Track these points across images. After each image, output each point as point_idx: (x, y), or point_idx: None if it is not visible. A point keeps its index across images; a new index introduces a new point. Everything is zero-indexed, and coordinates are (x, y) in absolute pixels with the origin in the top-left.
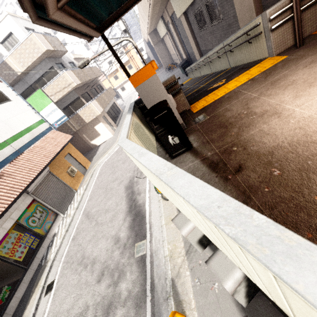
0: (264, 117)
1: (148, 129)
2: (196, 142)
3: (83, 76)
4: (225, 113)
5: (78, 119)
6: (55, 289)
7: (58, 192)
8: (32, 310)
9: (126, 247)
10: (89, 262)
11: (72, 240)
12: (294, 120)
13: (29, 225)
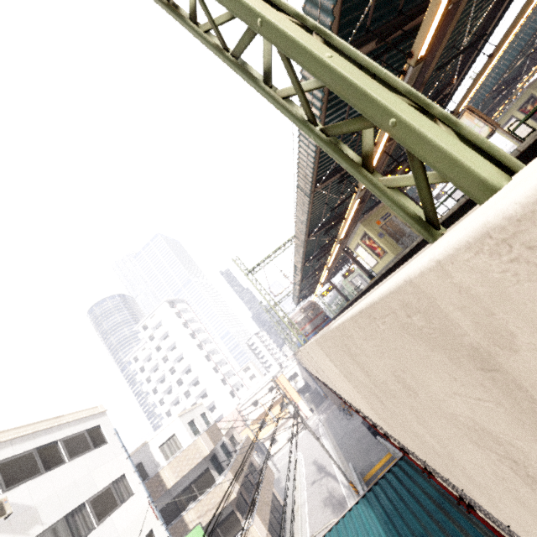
0: None
1: None
2: None
3: (239, 470)
4: None
5: None
6: None
7: None
8: None
9: None
10: None
11: None
12: None
13: None
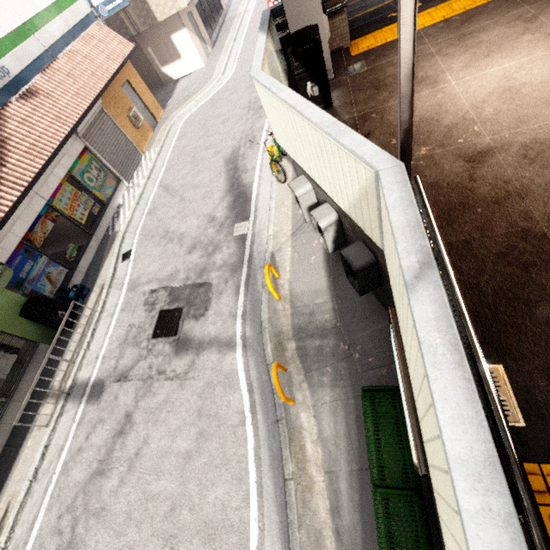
0: (420, 85)
1: (281, 66)
2: (338, 101)
3: None
4: (387, 68)
5: (141, 7)
6: (134, 257)
7: (118, 147)
8: (111, 271)
9: (223, 226)
10: (175, 237)
11: (147, 215)
12: (442, 95)
13: (85, 182)
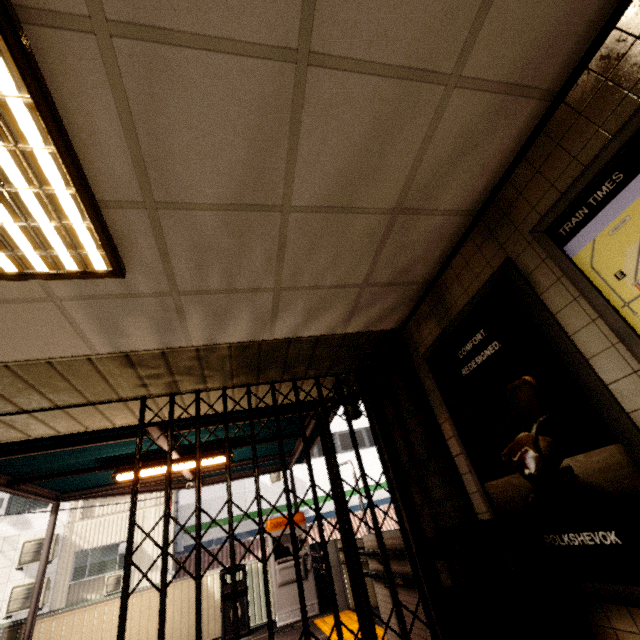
0: None
1: None
2: None
3: None
4: None
5: None
6: None
7: None
8: None
9: None
10: None
11: None
12: None
13: None
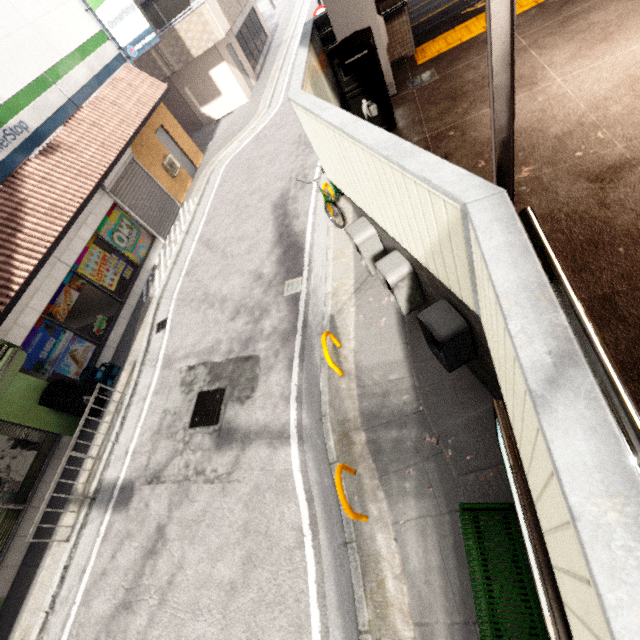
0: None
1: (330, 87)
2: (404, 120)
3: None
4: (465, 72)
5: (174, 44)
6: (170, 327)
7: (152, 200)
8: (144, 345)
9: (271, 285)
10: (217, 300)
11: (185, 275)
12: (544, 97)
13: (115, 243)
